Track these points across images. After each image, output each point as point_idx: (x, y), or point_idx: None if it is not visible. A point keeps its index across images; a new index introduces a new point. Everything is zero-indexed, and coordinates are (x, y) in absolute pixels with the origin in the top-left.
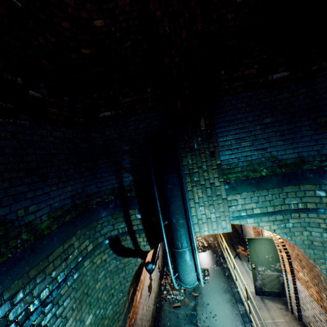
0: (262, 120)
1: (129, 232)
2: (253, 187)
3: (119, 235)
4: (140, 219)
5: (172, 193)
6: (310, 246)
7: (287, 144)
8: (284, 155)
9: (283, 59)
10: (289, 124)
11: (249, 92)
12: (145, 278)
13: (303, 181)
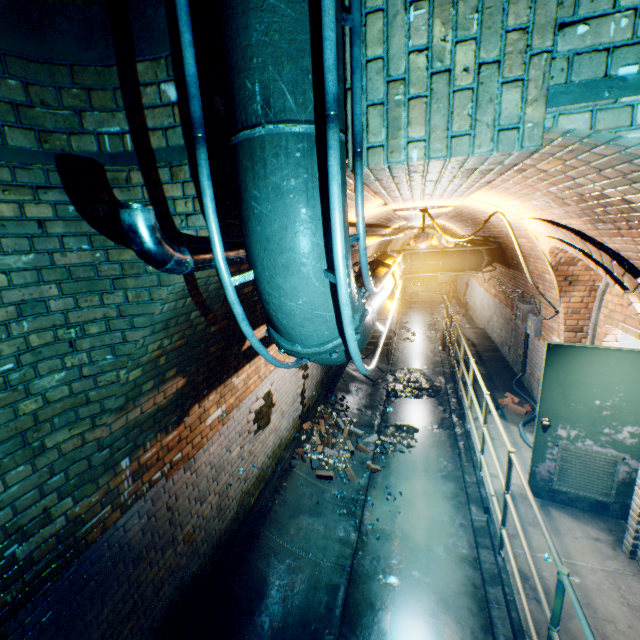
0: None
1: (135, 156)
2: None
3: (103, 160)
4: (176, 106)
5: None
6: None
7: None
8: None
9: None
10: None
11: None
12: (249, 392)
13: None
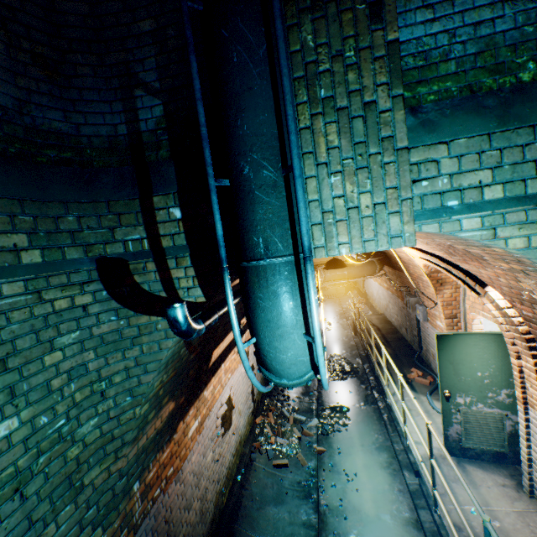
0: None
1: (151, 253)
2: (490, 121)
3: (128, 258)
4: (180, 221)
5: (243, 83)
6: None
7: None
8: None
9: None
10: None
11: None
12: (216, 400)
13: None
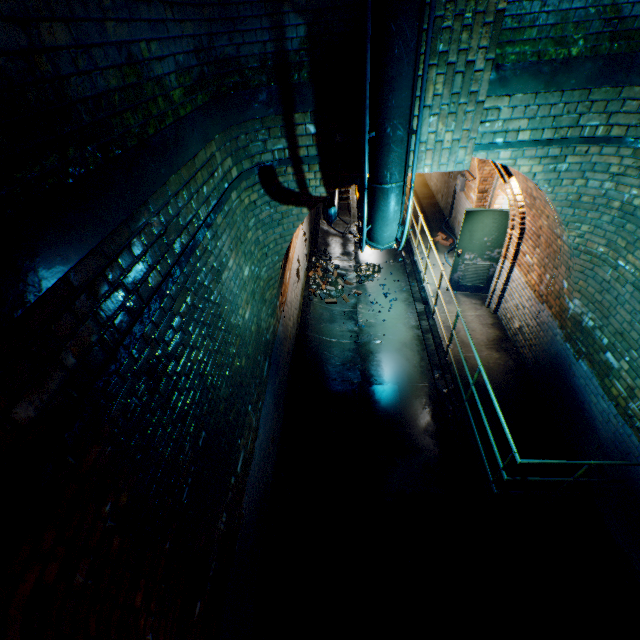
0: None
1: (291, 161)
2: (541, 84)
3: (275, 165)
4: (314, 136)
5: (398, 70)
6: (574, 204)
7: None
8: (639, 4)
9: None
10: None
11: None
12: (293, 259)
13: (636, 78)
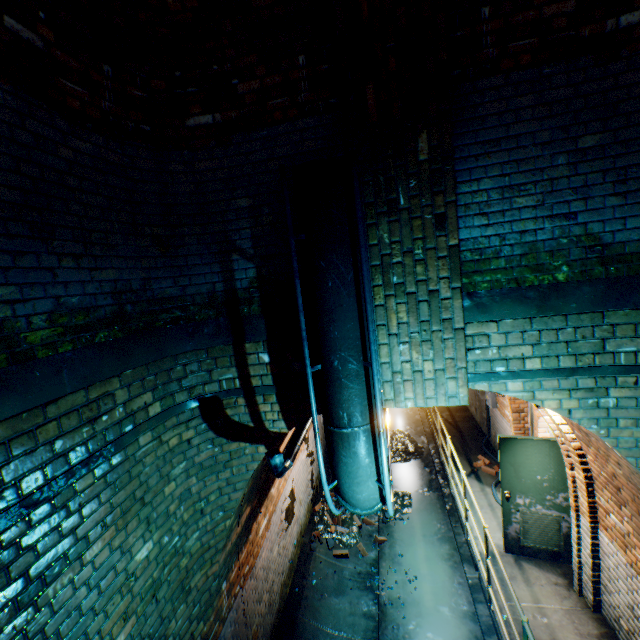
0: (575, 142)
1: (242, 390)
2: (531, 308)
3: (222, 395)
4: (268, 365)
5: (336, 301)
6: None
7: (633, 205)
8: (621, 232)
9: None
10: None
11: (550, 67)
12: (280, 495)
13: None
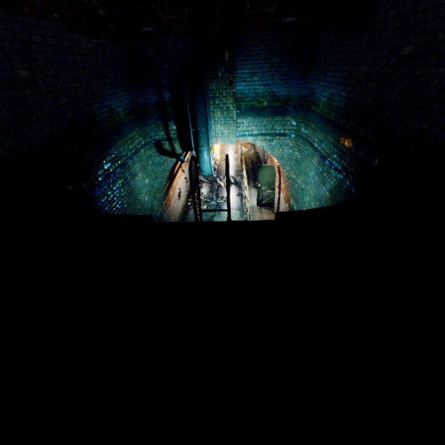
0: (271, 60)
1: (167, 139)
2: (256, 115)
3: (161, 140)
4: (176, 130)
5: (199, 110)
6: (282, 158)
7: (284, 84)
8: (280, 92)
9: (295, 4)
10: (288, 67)
11: (266, 31)
12: (176, 187)
13: (287, 114)
